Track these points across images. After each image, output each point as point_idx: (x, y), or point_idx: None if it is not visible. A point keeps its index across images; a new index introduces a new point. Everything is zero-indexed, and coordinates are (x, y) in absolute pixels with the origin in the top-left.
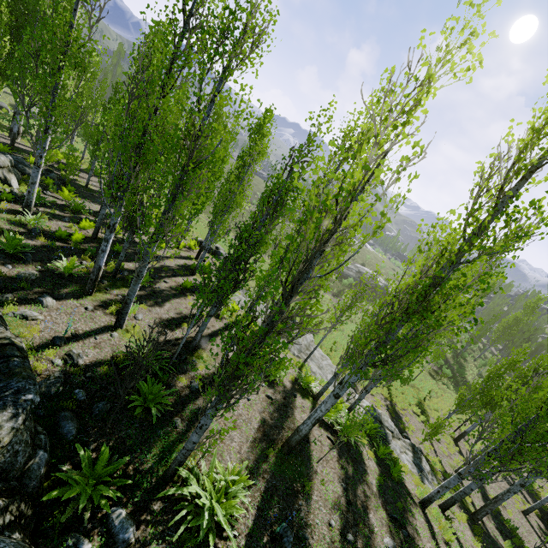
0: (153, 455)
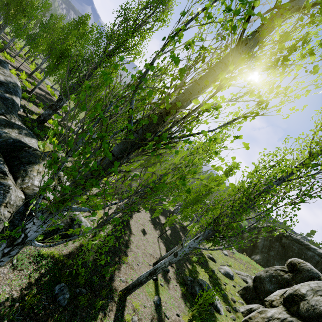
0: None
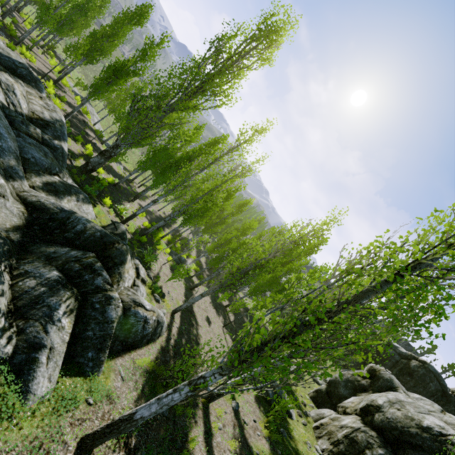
0: (11, 40)
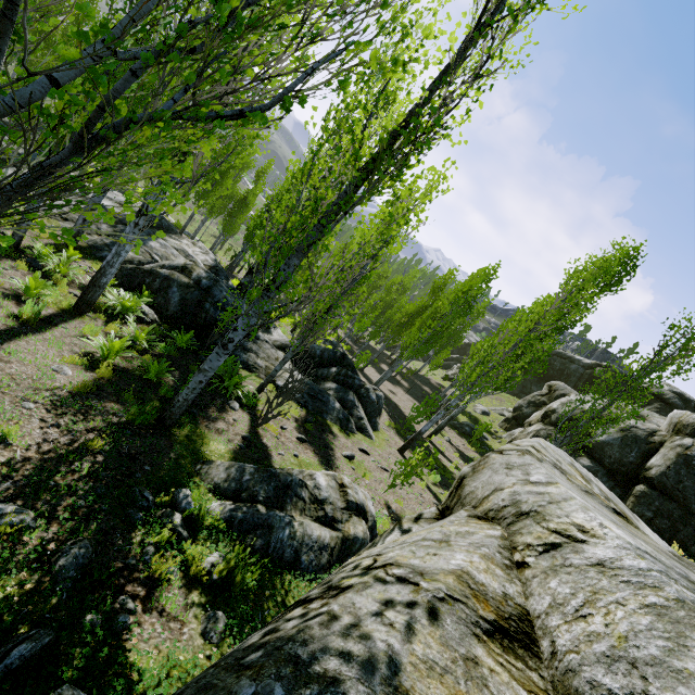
0: None
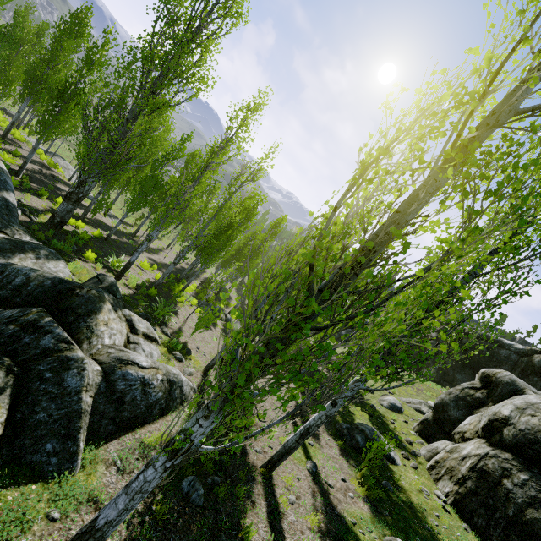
0: None
